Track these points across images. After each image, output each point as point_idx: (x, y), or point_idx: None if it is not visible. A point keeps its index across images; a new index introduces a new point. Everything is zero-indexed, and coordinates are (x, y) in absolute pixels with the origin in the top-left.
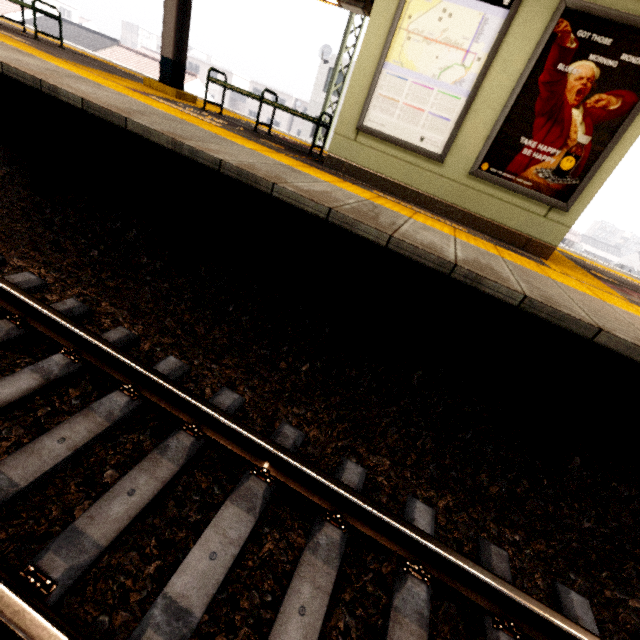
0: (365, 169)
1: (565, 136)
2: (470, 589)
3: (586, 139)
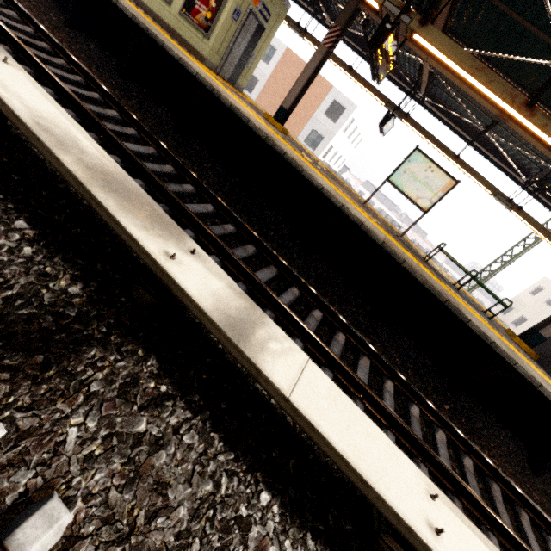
0: (143, 3)
1: (208, 2)
2: (32, 27)
3: (214, 5)
